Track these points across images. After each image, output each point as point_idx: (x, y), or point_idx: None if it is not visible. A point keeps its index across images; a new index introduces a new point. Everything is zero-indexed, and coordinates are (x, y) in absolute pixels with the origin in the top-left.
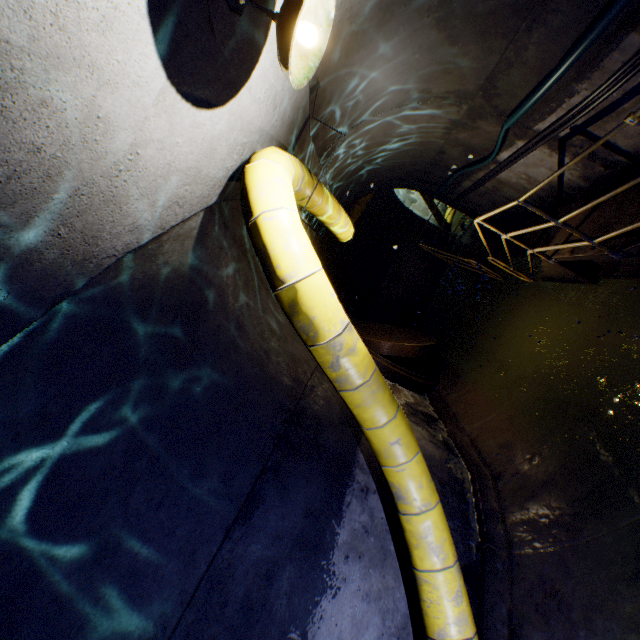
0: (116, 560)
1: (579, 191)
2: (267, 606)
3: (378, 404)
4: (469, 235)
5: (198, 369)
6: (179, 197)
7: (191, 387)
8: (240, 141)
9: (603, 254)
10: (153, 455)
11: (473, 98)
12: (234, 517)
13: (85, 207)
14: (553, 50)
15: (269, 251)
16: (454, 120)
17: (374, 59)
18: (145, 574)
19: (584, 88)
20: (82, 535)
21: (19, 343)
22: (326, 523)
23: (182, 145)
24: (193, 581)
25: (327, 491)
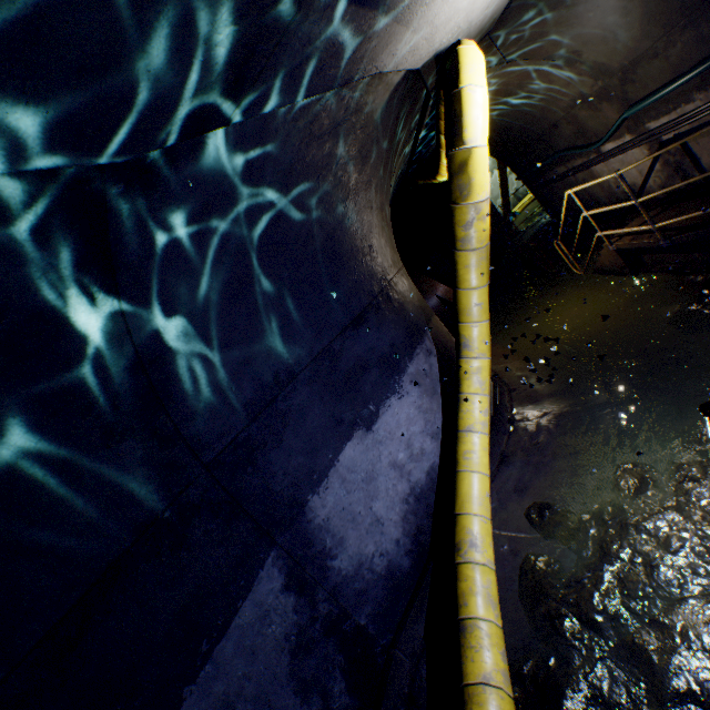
0: (284, 304)
1: (653, 201)
2: (358, 385)
3: (480, 270)
4: (536, 228)
5: (352, 205)
6: (417, 48)
7: (346, 216)
8: (460, 24)
9: (655, 241)
10: (317, 248)
11: (611, 77)
12: (348, 323)
13: (402, 19)
14: (693, 55)
15: (464, 117)
16: (584, 95)
17: (559, 2)
18: (295, 325)
19: (700, 99)
20: (274, 273)
21: (313, 102)
22: (402, 357)
23: (448, 5)
24: (319, 347)
25: (406, 340)
